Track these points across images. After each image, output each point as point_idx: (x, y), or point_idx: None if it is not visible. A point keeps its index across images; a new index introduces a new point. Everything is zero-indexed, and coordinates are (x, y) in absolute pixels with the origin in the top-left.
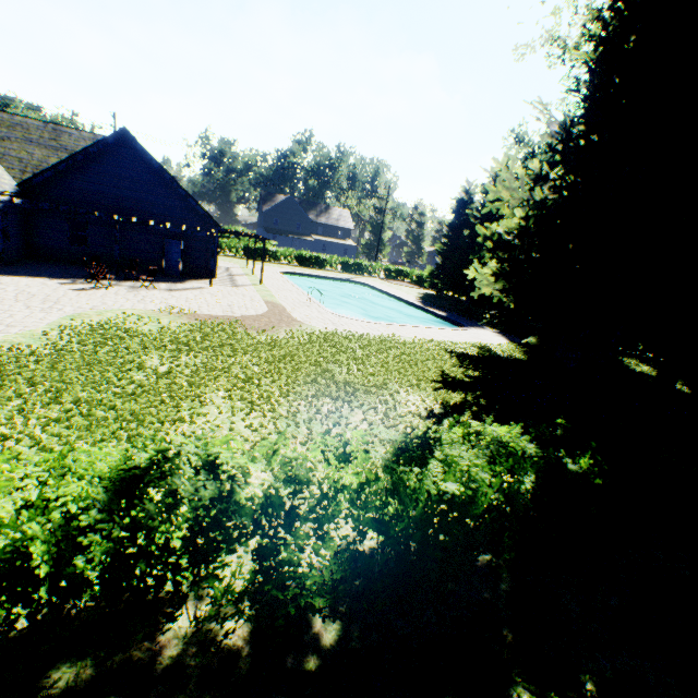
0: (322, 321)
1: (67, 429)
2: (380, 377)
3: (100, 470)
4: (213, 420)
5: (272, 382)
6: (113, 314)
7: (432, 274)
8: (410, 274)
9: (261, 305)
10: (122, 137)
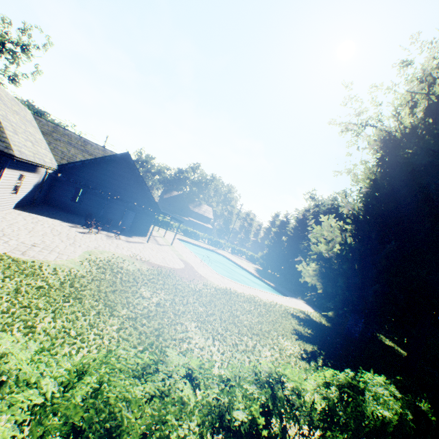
0: (215, 278)
1: (129, 336)
2: (265, 326)
3: (251, 377)
4: (198, 342)
5: (213, 319)
6: (108, 254)
7: (262, 257)
8: (246, 253)
9: (179, 261)
10: (125, 155)
